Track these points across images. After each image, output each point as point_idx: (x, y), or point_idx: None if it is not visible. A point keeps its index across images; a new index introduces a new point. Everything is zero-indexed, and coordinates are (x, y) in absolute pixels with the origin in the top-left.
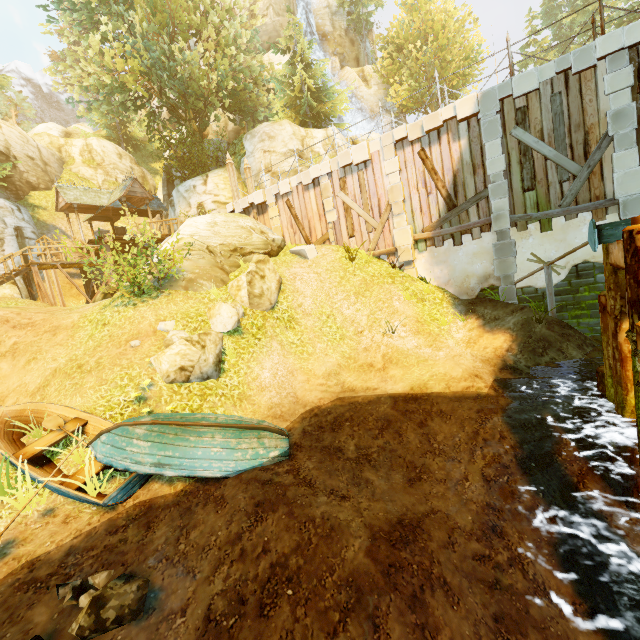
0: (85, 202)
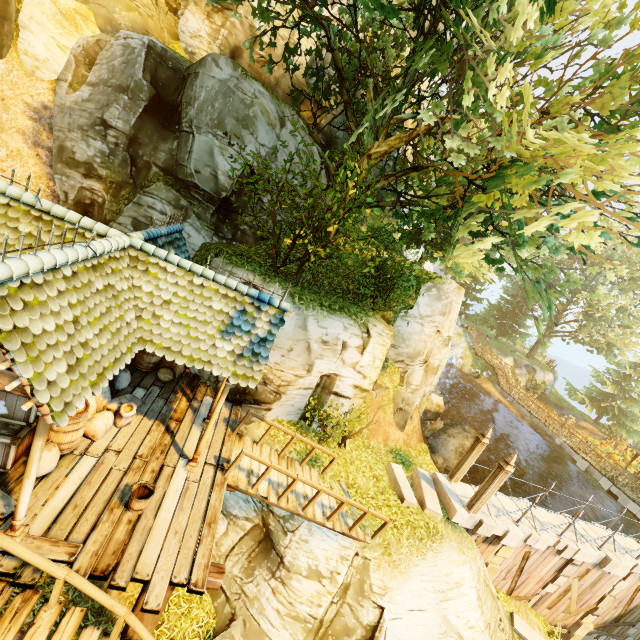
0: (100, 368)
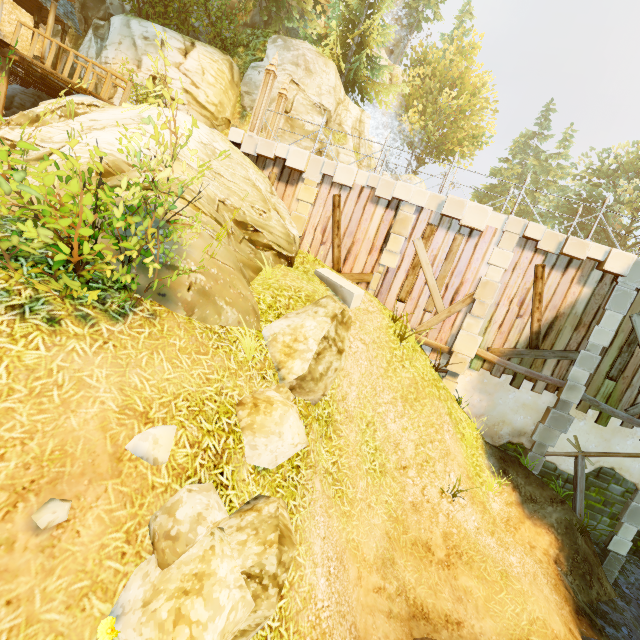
0: None
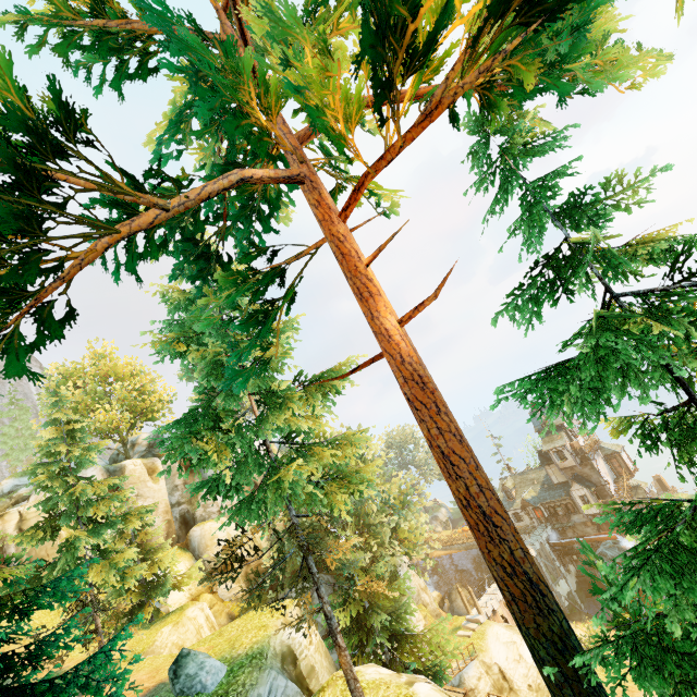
0: None
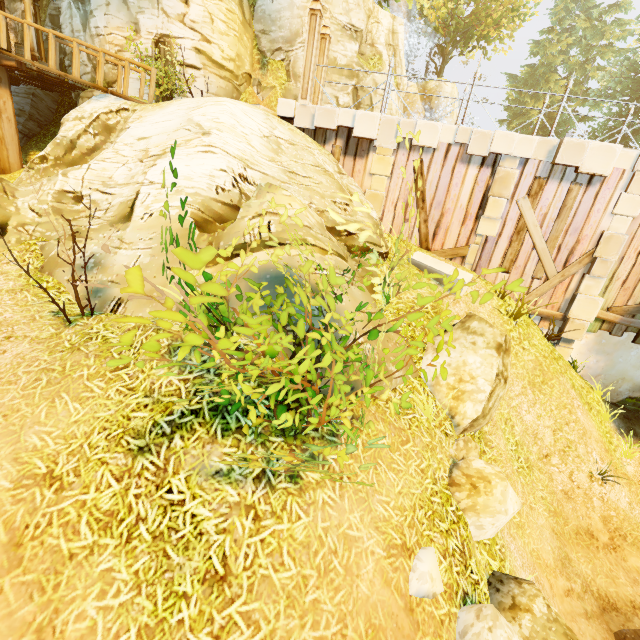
0: None
